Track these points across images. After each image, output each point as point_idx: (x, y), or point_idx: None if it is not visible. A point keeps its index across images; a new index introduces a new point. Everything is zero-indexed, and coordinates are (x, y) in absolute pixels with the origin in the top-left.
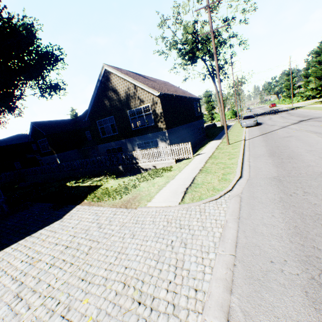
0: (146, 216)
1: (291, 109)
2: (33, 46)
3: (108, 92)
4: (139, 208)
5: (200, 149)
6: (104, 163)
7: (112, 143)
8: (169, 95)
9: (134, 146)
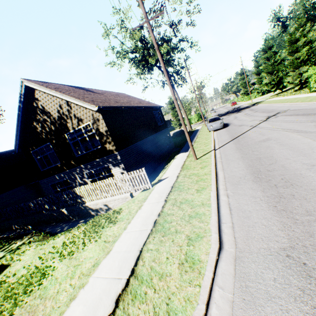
0: None
1: (252, 105)
2: None
3: (37, 113)
4: None
5: (165, 168)
6: (43, 207)
7: (56, 176)
8: (115, 107)
9: (83, 177)
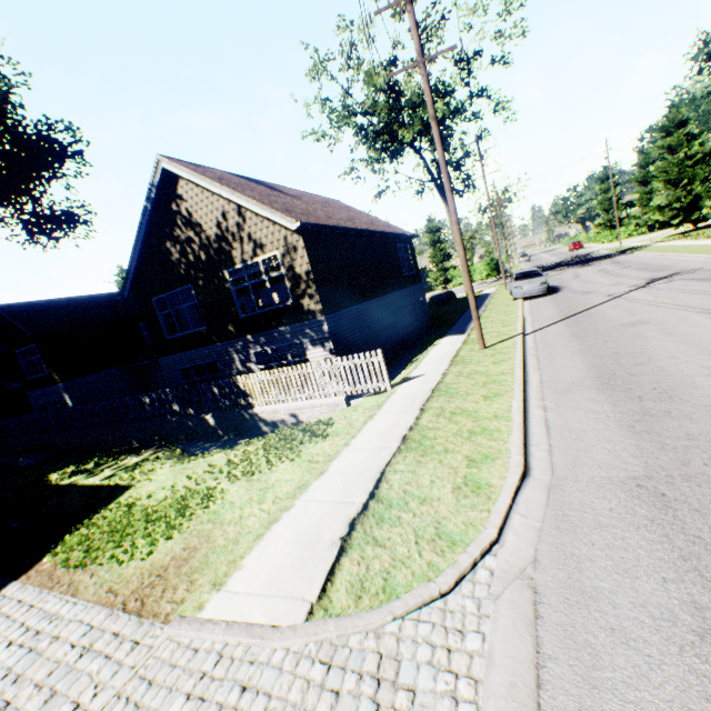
0: (177, 679)
1: (618, 253)
2: (3, 123)
3: (177, 225)
4: (172, 623)
5: (414, 361)
6: (168, 406)
7: (195, 352)
8: (329, 228)
9: (248, 359)
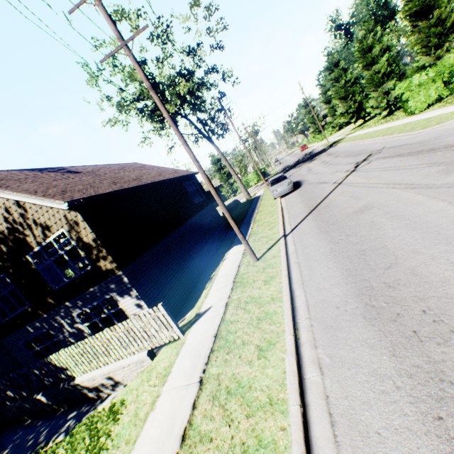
0: None
1: (328, 147)
2: None
3: None
4: None
5: (211, 278)
6: (4, 394)
7: (28, 327)
8: (107, 195)
9: (74, 321)
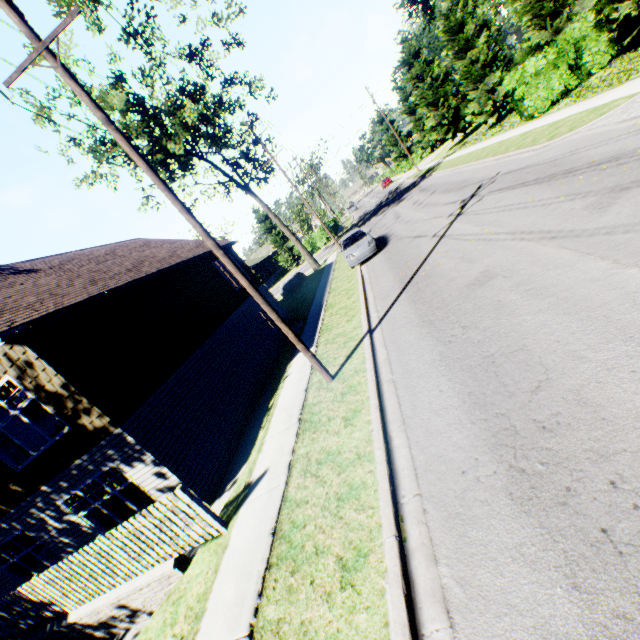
0: None
1: (420, 178)
2: None
3: None
4: None
5: (269, 410)
6: None
7: None
8: (78, 306)
9: (61, 512)
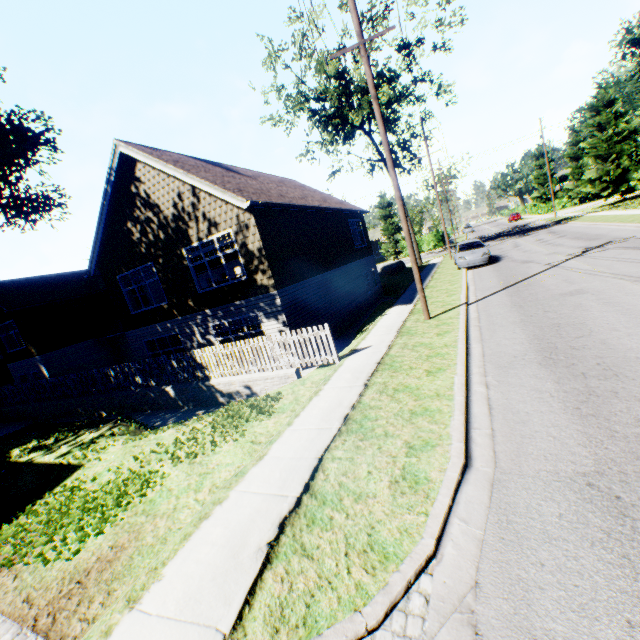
0: None
1: (554, 223)
2: None
3: (136, 206)
4: None
5: (364, 330)
6: (132, 379)
7: (158, 325)
8: (280, 206)
9: (207, 332)
